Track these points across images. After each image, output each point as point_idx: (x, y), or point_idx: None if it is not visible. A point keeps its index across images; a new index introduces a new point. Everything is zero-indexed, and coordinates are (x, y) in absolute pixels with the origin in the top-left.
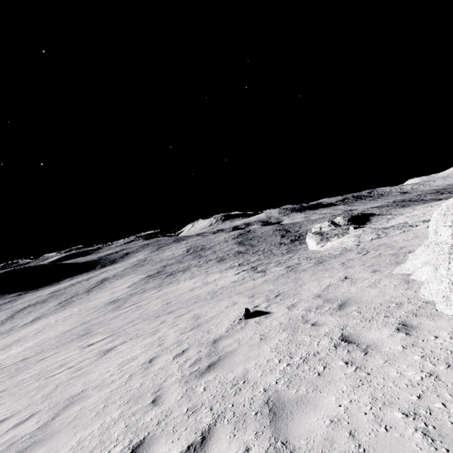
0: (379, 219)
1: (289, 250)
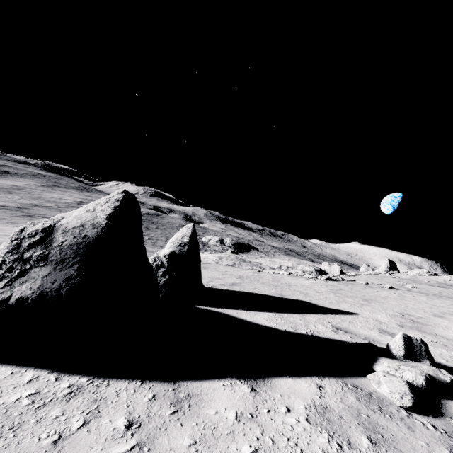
0: (256, 254)
1: None
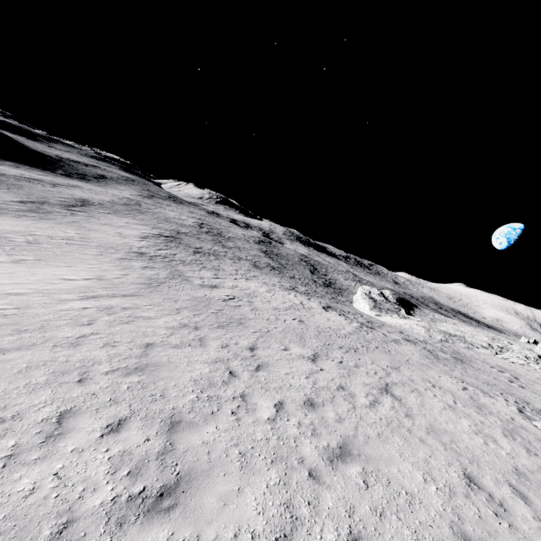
0: (422, 314)
1: (332, 296)
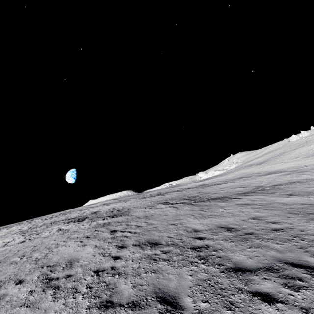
0: None
1: None
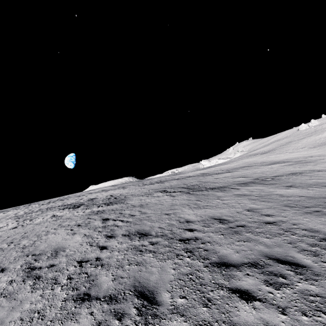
0: None
1: None
